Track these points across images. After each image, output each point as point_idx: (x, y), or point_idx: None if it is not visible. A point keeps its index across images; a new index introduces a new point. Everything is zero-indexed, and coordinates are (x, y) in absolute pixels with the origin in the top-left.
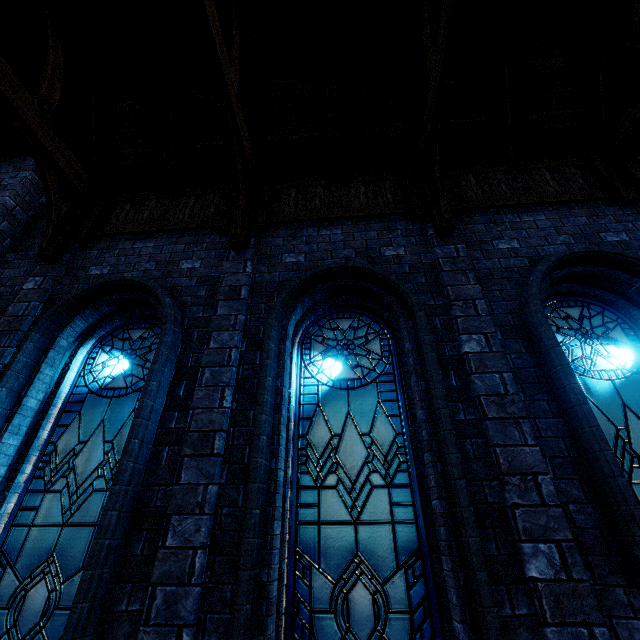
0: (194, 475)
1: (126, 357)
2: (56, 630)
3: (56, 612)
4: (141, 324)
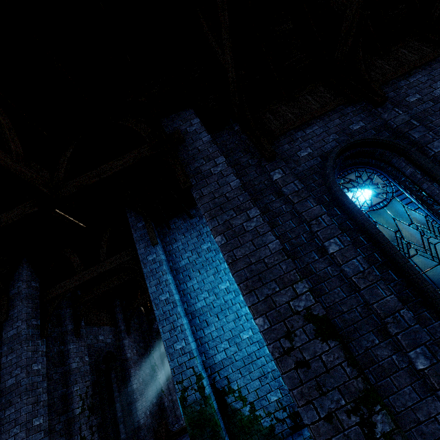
0: None
1: (362, 188)
2: None
3: None
4: (347, 171)
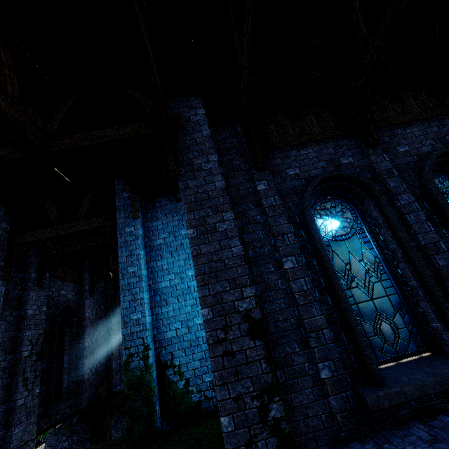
0: (444, 261)
1: (333, 218)
2: (405, 336)
3: (399, 330)
4: (325, 199)
